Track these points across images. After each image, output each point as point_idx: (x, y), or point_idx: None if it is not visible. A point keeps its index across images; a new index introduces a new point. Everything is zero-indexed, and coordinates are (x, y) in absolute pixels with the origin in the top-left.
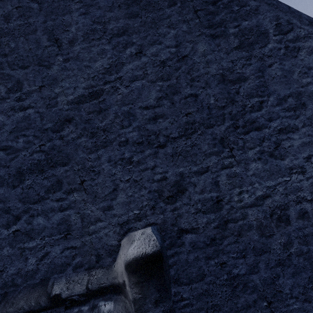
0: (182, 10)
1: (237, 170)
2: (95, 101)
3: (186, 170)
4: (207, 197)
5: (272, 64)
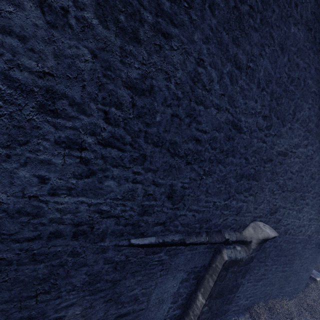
0: None
1: (290, 212)
2: (283, 158)
3: (282, 205)
4: (279, 218)
5: None
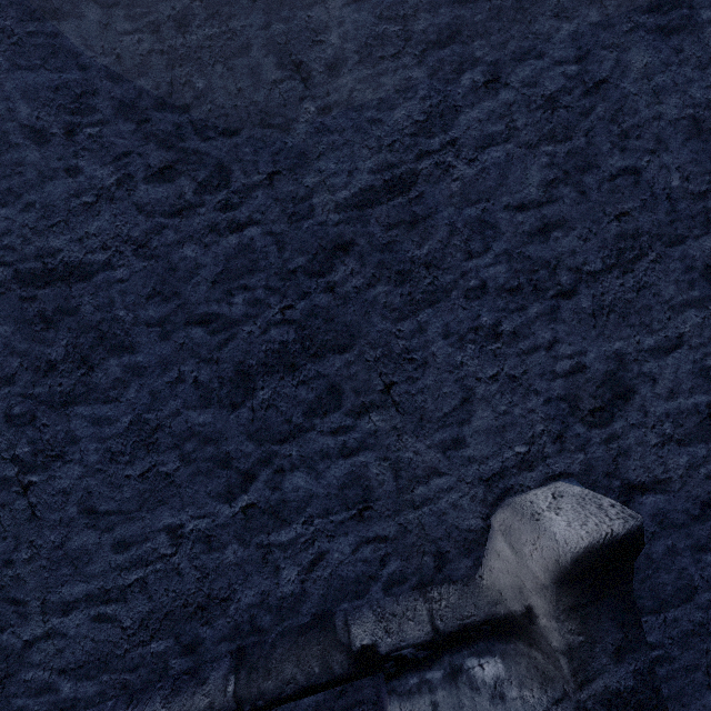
0: None
1: None
2: (399, 201)
3: (629, 347)
4: (684, 407)
5: None
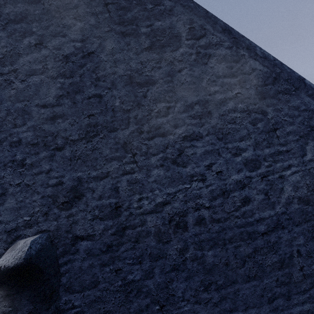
0: (91, 1)
1: (138, 176)
2: None
3: (85, 175)
4: (105, 204)
5: (182, 69)
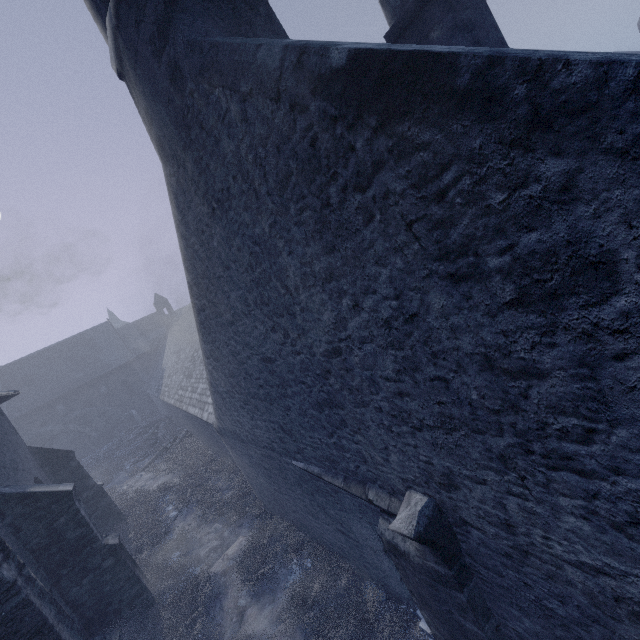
0: (386, 227)
1: (536, 509)
2: (339, 359)
3: (455, 469)
4: (490, 511)
5: (629, 354)
